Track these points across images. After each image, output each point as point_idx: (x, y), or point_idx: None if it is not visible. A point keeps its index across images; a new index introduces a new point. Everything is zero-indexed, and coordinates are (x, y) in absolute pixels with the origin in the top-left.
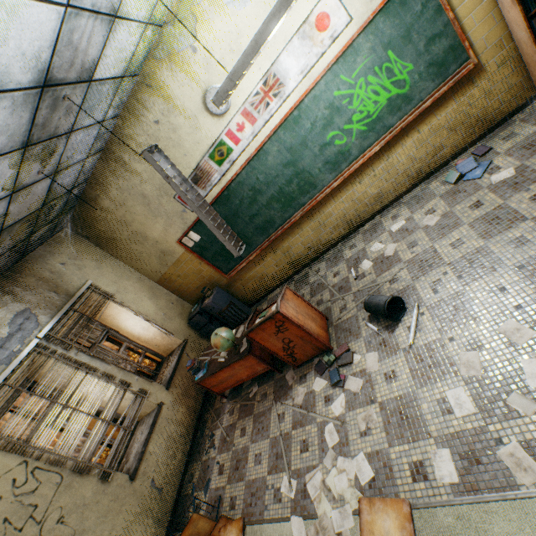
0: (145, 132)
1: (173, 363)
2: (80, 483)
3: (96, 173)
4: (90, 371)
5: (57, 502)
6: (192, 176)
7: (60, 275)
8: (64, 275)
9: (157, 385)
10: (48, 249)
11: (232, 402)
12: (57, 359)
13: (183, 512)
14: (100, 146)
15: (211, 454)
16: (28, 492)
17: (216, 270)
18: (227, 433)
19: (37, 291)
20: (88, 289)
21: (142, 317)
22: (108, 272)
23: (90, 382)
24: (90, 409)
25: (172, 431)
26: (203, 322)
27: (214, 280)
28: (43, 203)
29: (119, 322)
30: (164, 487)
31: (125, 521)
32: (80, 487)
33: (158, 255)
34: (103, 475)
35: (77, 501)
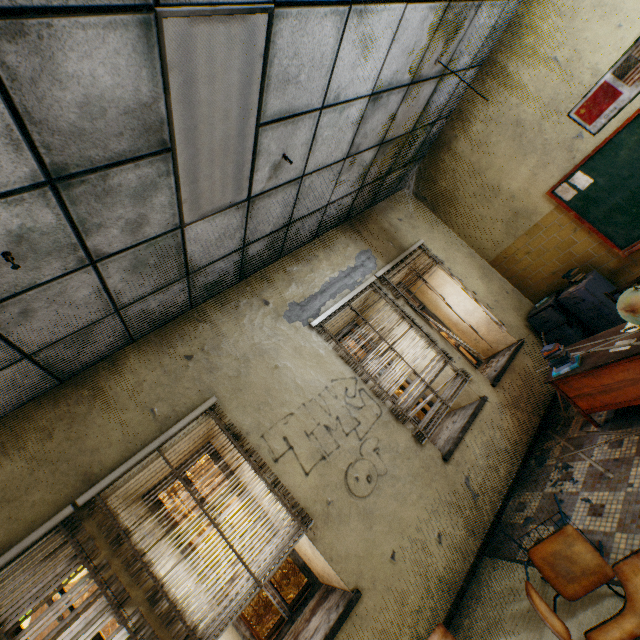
0: (555, 11)
1: (500, 362)
2: (395, 428)
3: (462, 104)
4: (414, 326)
5: (374, 432)
6: (617, 64)
7: (396, 230)
8: (399, 231)
9: (479, 375)
10: (389, 205)
11: (614, 432)
12: (387, 302)
13: (507, 540)
14: (484, 54)
15: (565, 488)
16: (354, 406)
17: (600, 243)
18: (605, 468)
19: (377, 237)
20: (418, 249)
21: (470, 294)
22: (438, 238)
23: (410, 340)
24: (395, 378)
25: (493, 438)
26: (553, 321)
27: (589, 262)
28: (413, 127)
29: (438, 298)
30: (479, 496)
31: (432, 499)
32: (395, 432)
33: (506, 218)
34: (417, 434)
35: (391, 443)
